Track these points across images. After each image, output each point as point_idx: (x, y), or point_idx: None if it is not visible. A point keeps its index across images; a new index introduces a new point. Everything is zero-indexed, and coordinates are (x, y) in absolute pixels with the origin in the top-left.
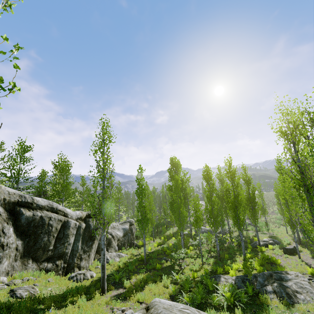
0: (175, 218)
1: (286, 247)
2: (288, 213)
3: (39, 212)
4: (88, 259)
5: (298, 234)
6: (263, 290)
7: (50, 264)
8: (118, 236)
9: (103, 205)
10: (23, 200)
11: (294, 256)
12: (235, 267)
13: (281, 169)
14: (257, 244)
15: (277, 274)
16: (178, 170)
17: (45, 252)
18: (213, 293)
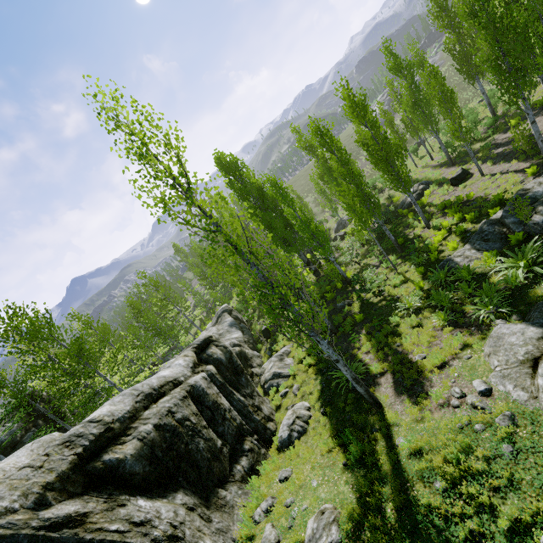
0: (311, 244)
1: (454, 176)
2: (454, 122)
3: (143, 425)
4: (263, 399)
5: (447, 153)
6: (531, 227)
7: (242, 459)
8: (240, 339)
9: (285, 296)
10: (85, 443)
11: (471, 180)
12: (437, 239)
13: (398, 64)
14: (408, 202)
15: (523, 198)
16: (244, 172)
17: (220, 457)
18: (480, 279)
